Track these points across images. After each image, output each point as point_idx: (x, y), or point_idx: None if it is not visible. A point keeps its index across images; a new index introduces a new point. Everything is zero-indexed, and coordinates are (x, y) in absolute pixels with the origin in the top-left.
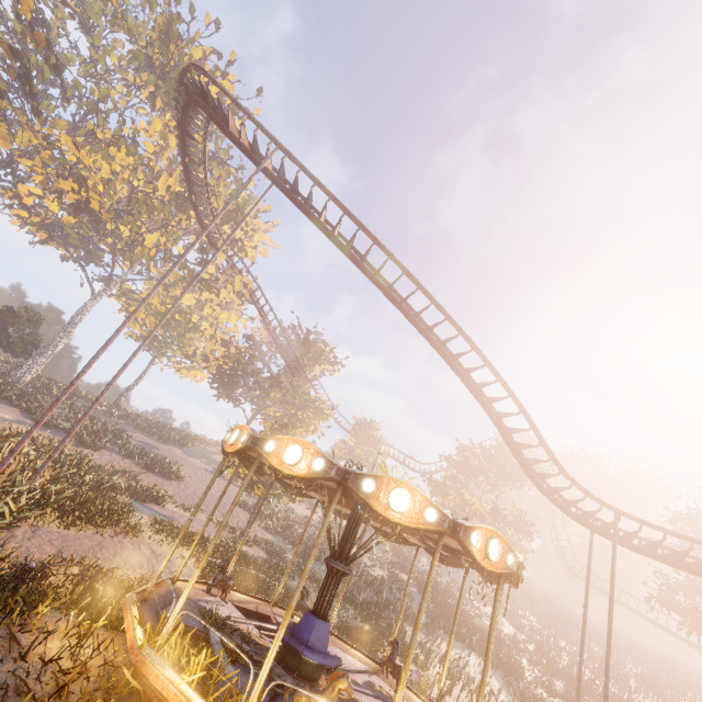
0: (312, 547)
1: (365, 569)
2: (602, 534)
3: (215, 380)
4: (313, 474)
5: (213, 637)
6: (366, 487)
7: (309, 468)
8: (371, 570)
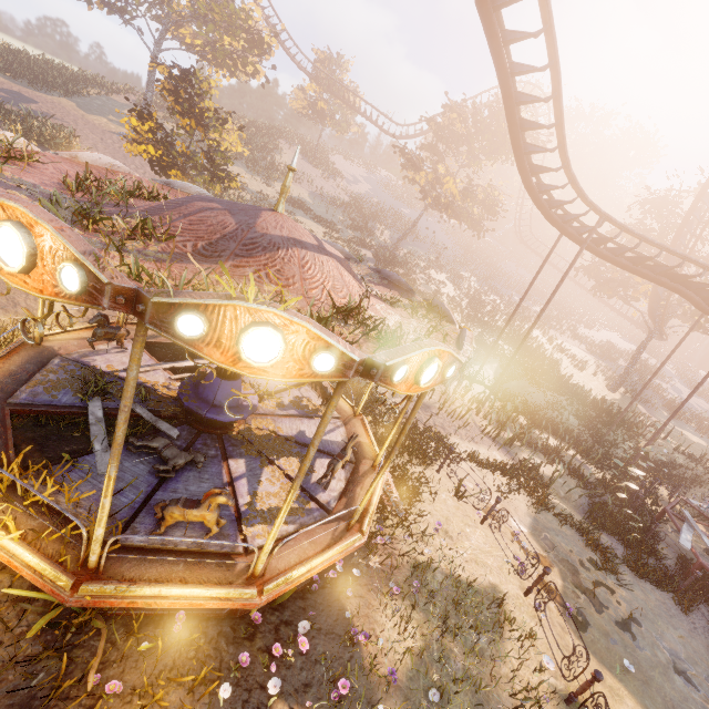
0: None
1: None
2: (573, 239)
3: None
4: (66, 298)
5: (92, 414)
6: (187, 330)
7: (57, 285)
8: None
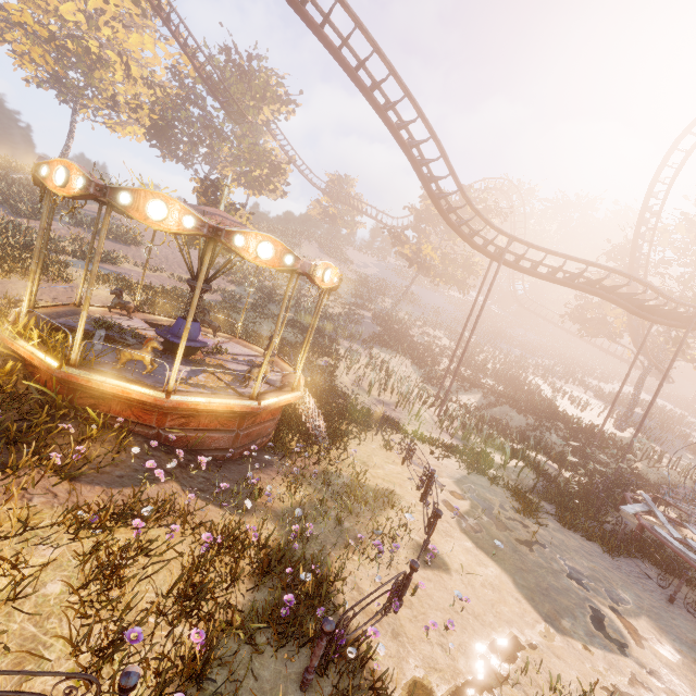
0: (274, 294)
1: (324, 308)
2: (496, 260)
3: (153, 136)
4: (78, 193)
5: (98, 334)
6: (123, 200)
7: (75, 188)
8: (331, 309)
